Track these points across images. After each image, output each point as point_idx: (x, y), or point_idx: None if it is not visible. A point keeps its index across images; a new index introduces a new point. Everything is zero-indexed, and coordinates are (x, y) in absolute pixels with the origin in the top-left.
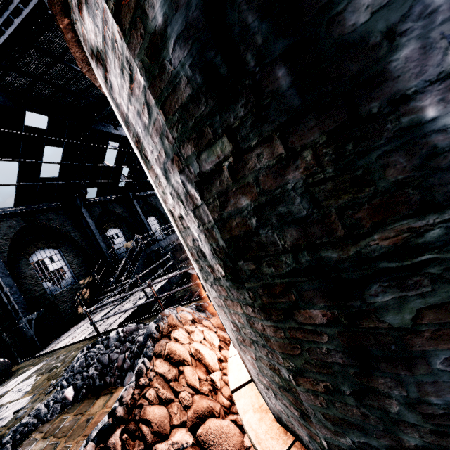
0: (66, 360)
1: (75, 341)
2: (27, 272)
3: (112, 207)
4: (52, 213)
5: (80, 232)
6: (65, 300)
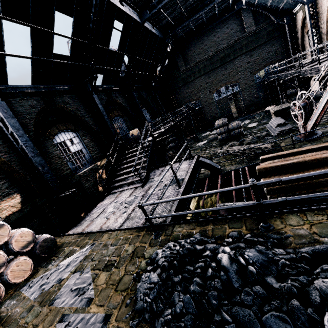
0: (121, 256)
1: (118, 228)
2: (53, 152)
3: (114, 96)
4: (67, 96)
5: (92, 117)
6: (88, 179)
